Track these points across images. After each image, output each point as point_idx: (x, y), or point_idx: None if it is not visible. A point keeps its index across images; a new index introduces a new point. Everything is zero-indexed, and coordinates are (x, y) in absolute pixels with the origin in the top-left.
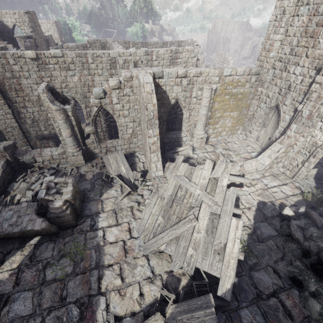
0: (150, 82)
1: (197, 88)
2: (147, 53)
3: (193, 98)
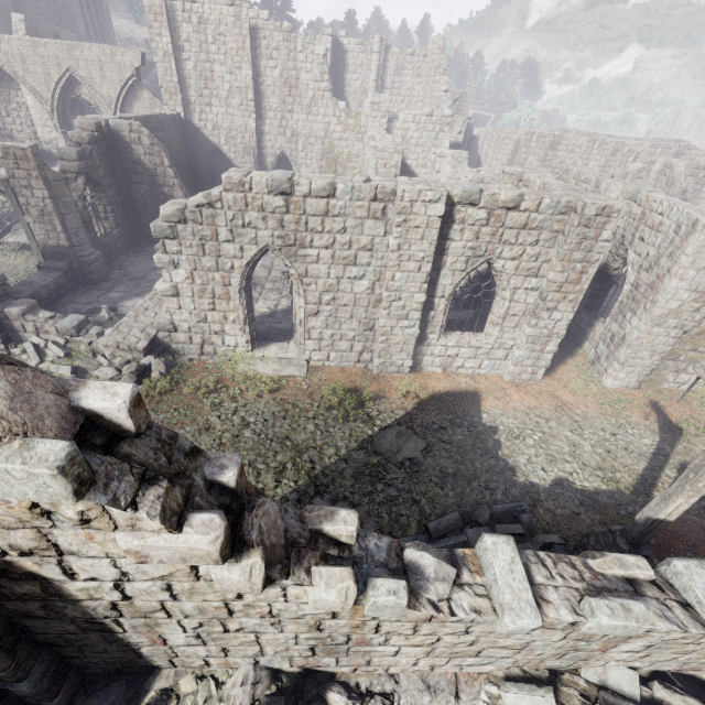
0: (680, 166)
1: None
2: (653, 146)
3: (702, 192)
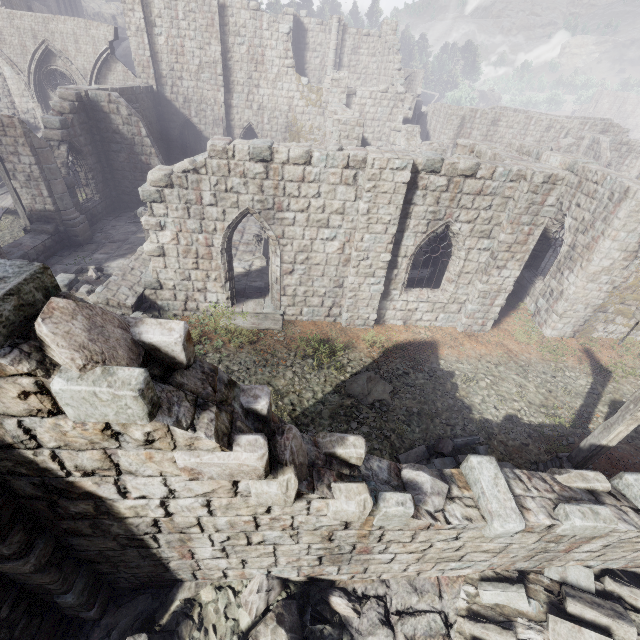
0: (606, 141)
1: (632, 156)
2: (582, 123)
3: (624, 165)
